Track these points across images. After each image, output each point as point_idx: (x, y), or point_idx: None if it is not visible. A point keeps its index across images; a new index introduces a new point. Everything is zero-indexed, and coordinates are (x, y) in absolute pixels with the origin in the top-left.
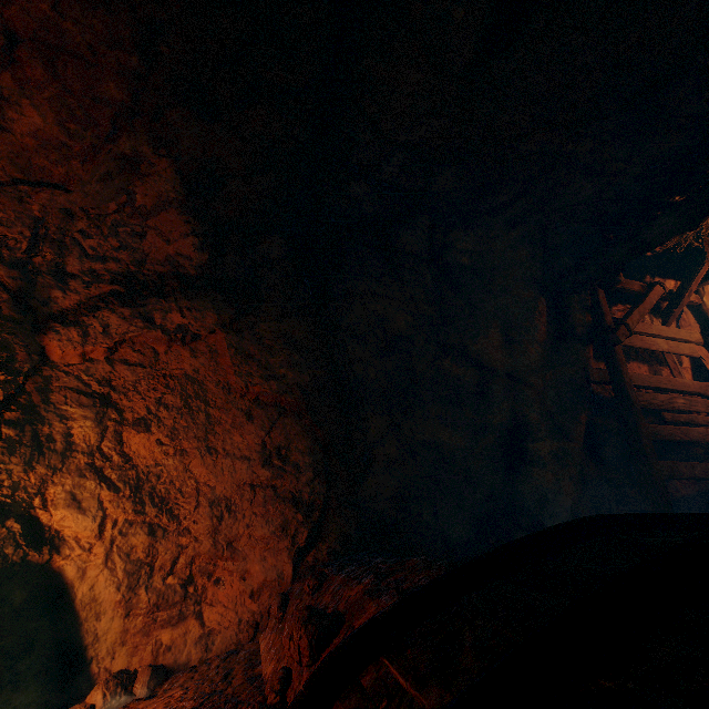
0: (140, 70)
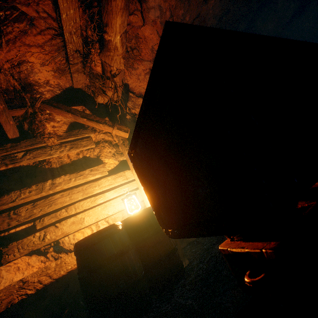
0: (214, 25)
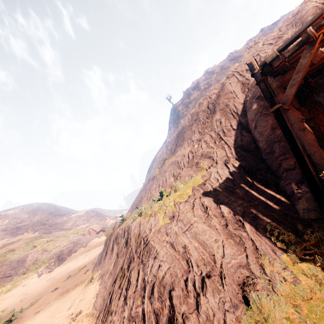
0: None
